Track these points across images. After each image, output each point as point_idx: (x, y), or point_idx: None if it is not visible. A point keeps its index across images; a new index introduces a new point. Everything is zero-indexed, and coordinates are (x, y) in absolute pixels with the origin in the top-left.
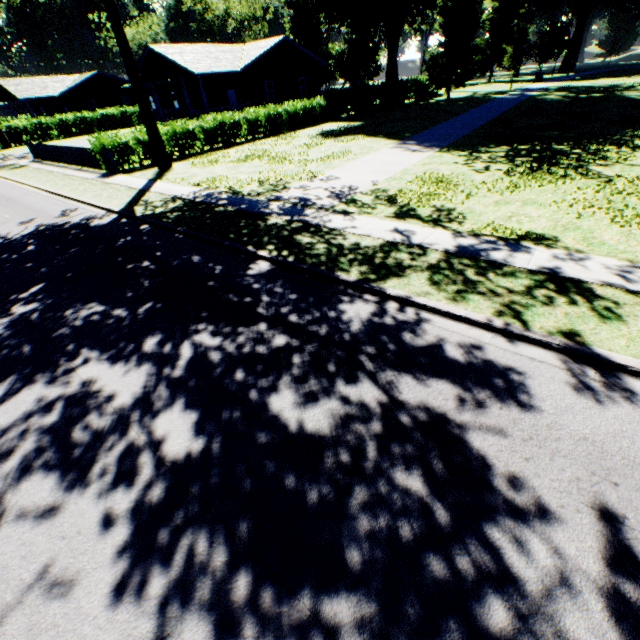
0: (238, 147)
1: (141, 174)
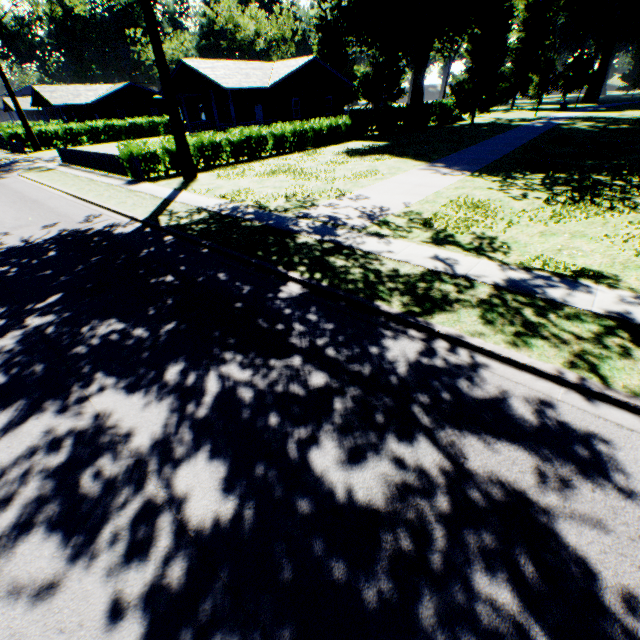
0: (263, 161)
1: (166, 183)
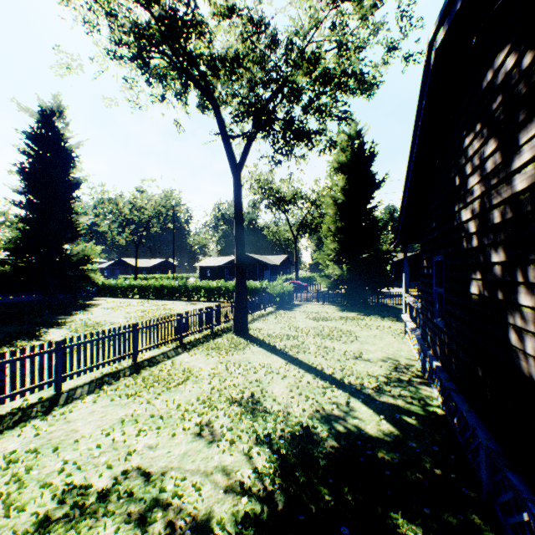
0: None
1: None
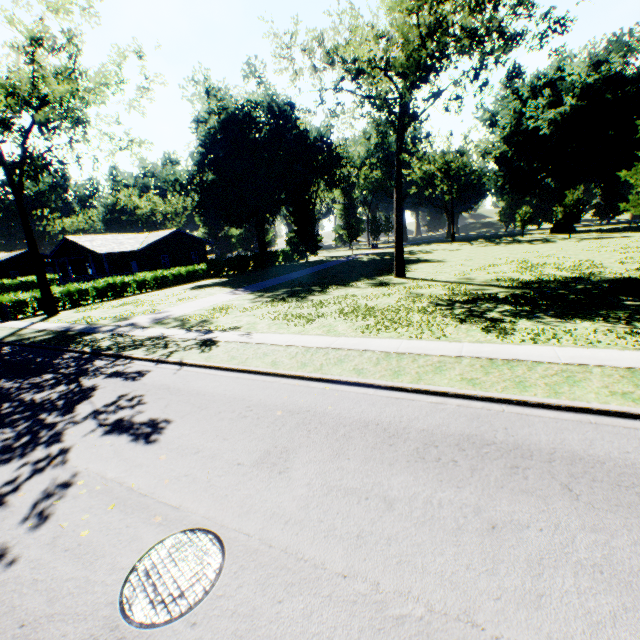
0: (124, 298)
1: (30, 319)
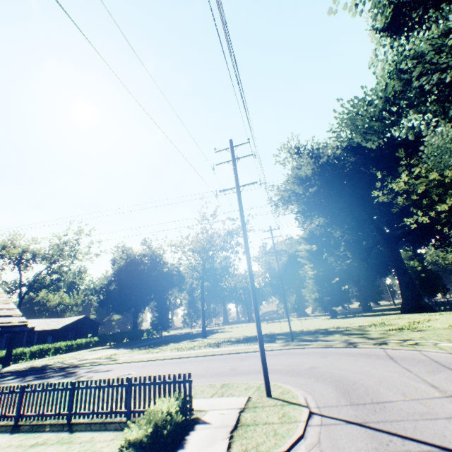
0: (47, 357)
1: None
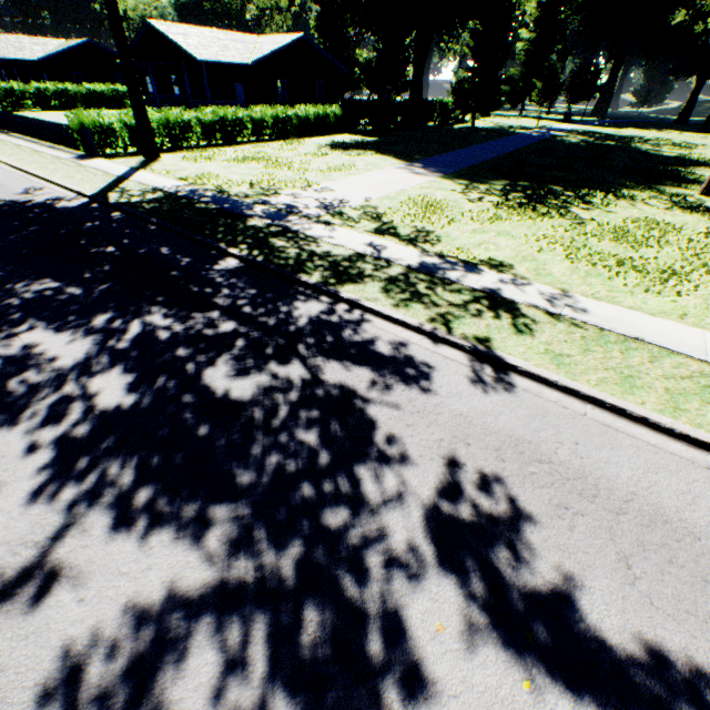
0: (238, 146)
1: (124, 161)
